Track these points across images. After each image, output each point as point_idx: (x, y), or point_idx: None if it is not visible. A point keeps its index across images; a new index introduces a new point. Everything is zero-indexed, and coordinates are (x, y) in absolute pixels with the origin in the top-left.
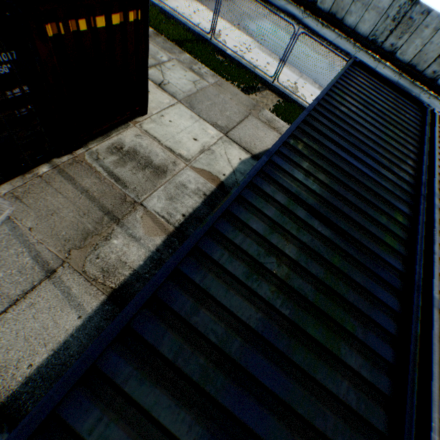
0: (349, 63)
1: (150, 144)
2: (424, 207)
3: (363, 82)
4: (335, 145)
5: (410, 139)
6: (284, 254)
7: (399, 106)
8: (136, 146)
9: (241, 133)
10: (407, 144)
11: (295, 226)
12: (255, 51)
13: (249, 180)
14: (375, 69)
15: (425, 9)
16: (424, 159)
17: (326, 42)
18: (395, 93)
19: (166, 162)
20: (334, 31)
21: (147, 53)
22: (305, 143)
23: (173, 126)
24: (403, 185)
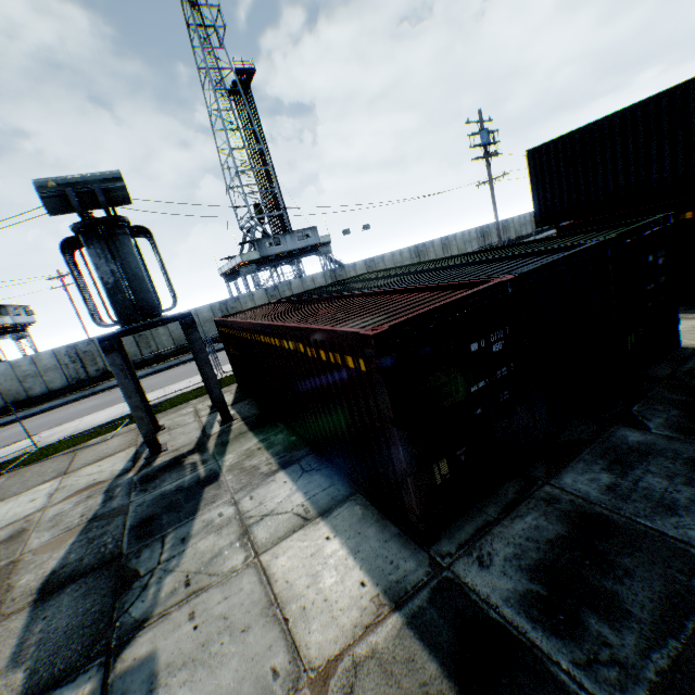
0: None
1: None
2: None
3: None
4: None
5: None
6: None
7: None
8: None
9: None
10: None
11: None
12: None
13: None
14: None
15: (486, 226)
16: None
17: None
18: None
19: None
20: None
21: None
22: None
23: None
24: None
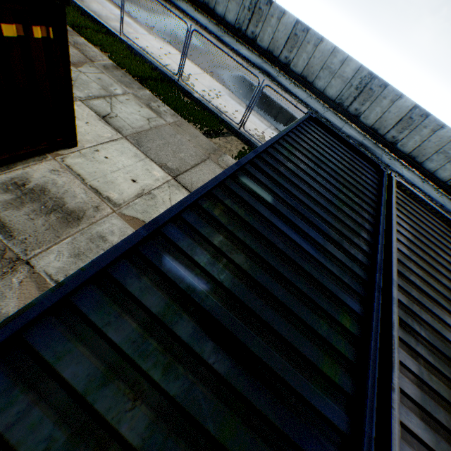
0: (304, 117)
1: (70, 183)
2: (380, 304)
3: (318, 138)
4: (271, 210)
5: (366, 204)
6: (116, 434)
7: (356, 167)
8: (48, 184)
9: (194, 178)
10: (362, 210)
11: (164, 359)
12: (225, 98)
13: (89, 274)
14: (342, 128)
15: (382, 83)
16: (380, 231)
17: (297, 100)
18: (352, 152)
19: (86, 206)
20: (305, 91)
21: (70, 79)
22: (227, 206)
23: (108, 164)
24: (355, 267)
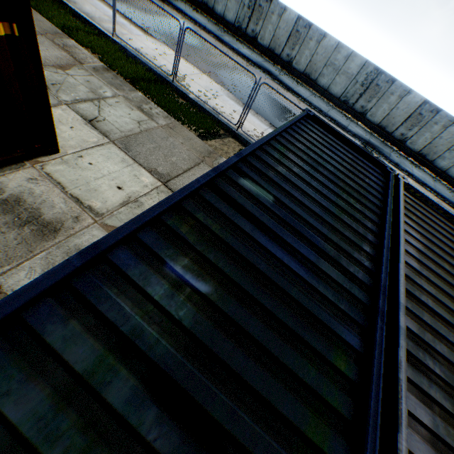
0: (300, 115)
1: (49, 192)
2: (383, 337)
3: (316, 138)
4: (255, 223)
5: (370, 211)
6: None
7: (358, 169)
8: (24, 194)
9: (186, 183)
10: (365, 218)
11: (81, 441)
12: (222, 98)
13: None
14: (348, 126)
15: (389, 79)
16: (385, 243)
17: (300, 98)
18: (355, 152)
19: (65, 217)
20: (309, 89)
21: (43, 80)
22: (199, 221)
23: (93, 170)
24: (354, 288)
